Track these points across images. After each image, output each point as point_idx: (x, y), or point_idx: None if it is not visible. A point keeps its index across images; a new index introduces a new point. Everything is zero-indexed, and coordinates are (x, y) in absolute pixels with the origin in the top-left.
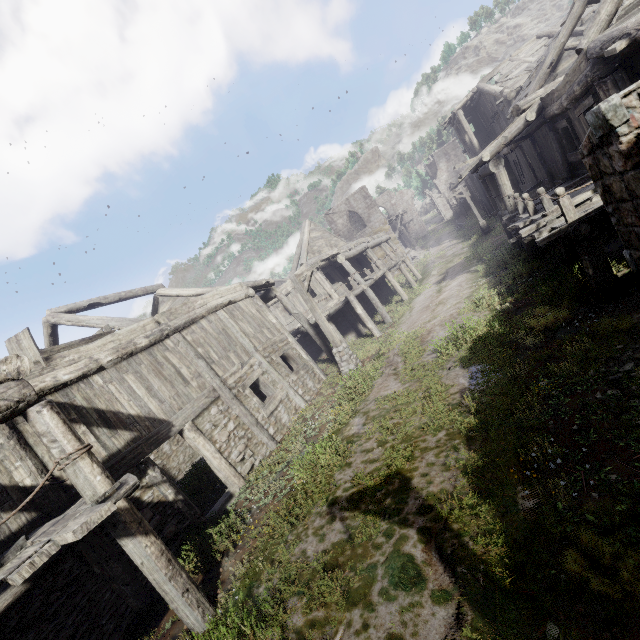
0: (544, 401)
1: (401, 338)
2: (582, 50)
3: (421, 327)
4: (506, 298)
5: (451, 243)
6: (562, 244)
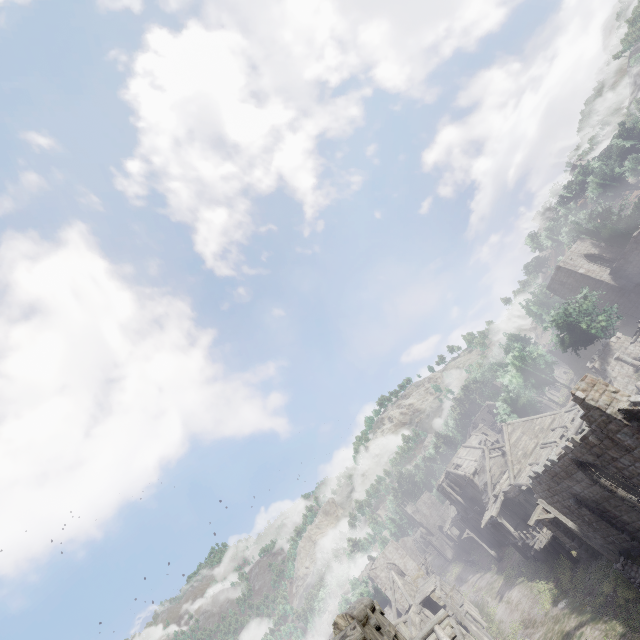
0: (581, 595)
1: (516, 626)
2: (512, 484)
3: (521, 617)
4: (549, 581)
5: (476, 577)
6: (551, 549)
